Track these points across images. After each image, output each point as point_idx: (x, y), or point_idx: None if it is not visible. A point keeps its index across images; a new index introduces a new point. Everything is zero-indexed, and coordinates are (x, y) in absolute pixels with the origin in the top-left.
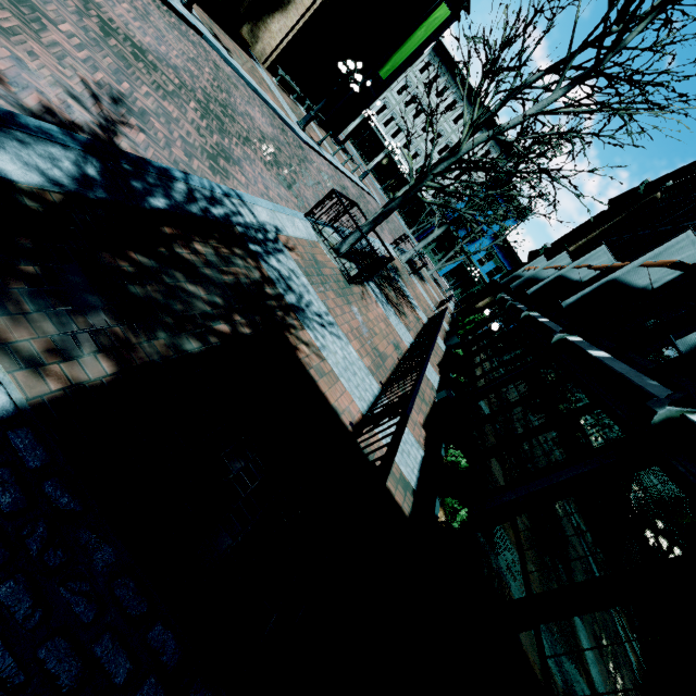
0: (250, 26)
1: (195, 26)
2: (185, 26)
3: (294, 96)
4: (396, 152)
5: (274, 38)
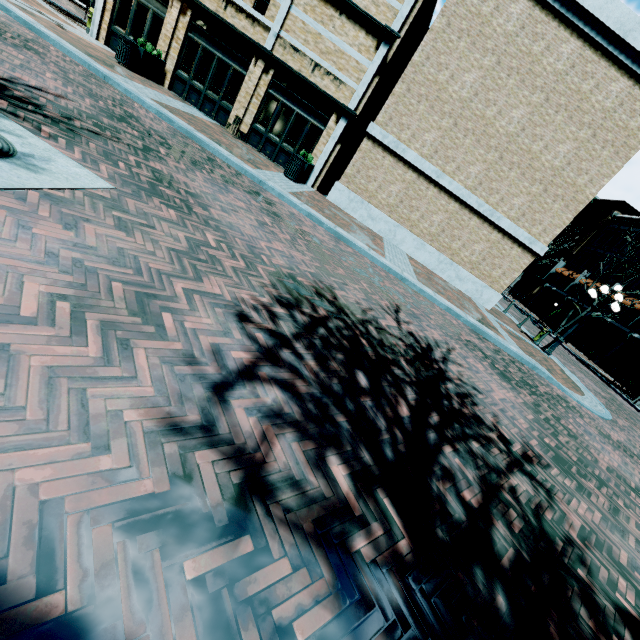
0: None
1: None
2: None
3: None
4: None
5: None
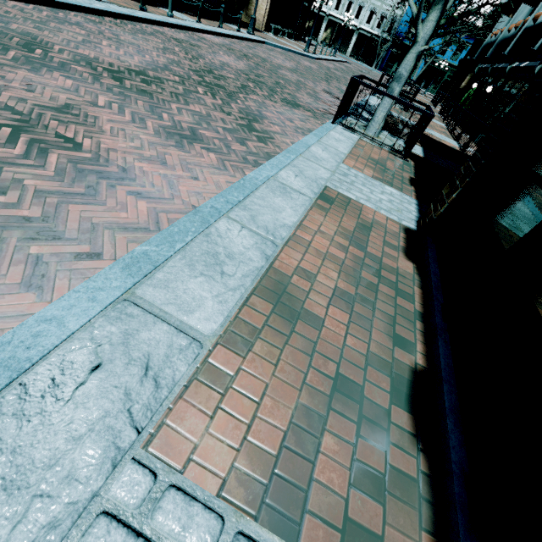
0: (244, 12)
1: (262, 41)
2: (262, 45)
3: (280, 34)
4: (333, 14)
5: (261, 9)
